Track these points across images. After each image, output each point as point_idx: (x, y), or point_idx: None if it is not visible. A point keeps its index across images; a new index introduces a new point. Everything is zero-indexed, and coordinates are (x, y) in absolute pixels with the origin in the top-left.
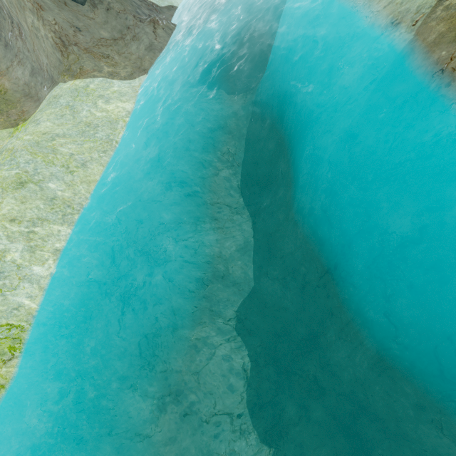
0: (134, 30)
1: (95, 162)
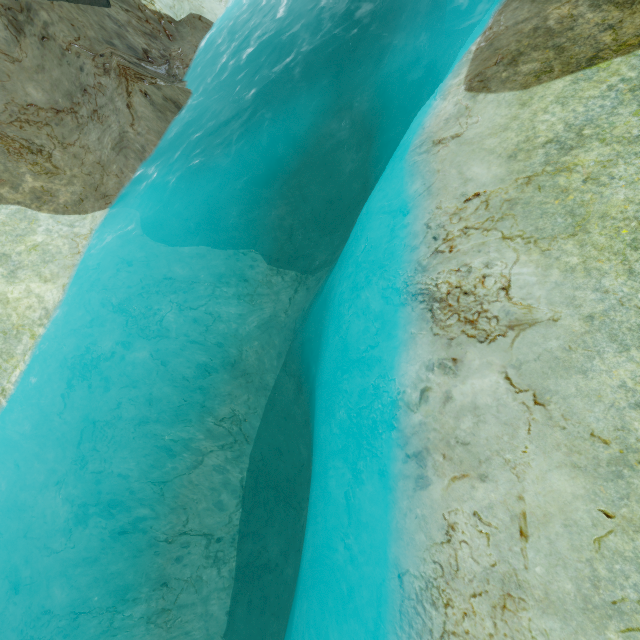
0: (94, 97)
1: None
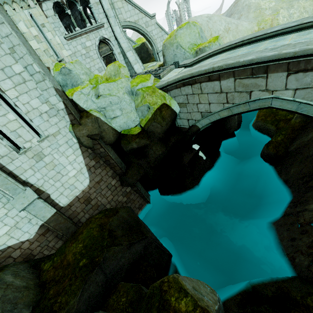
0: None
1: None
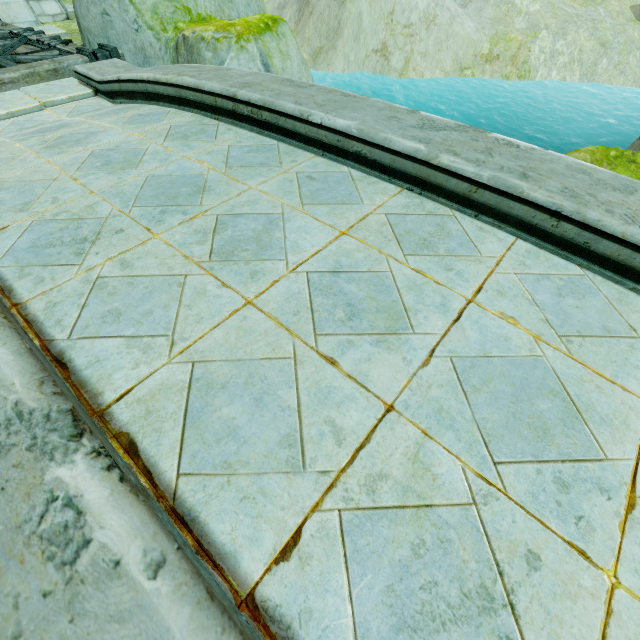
0: None
1: (625, 78)
